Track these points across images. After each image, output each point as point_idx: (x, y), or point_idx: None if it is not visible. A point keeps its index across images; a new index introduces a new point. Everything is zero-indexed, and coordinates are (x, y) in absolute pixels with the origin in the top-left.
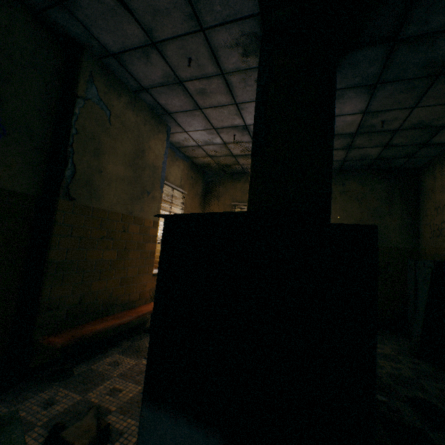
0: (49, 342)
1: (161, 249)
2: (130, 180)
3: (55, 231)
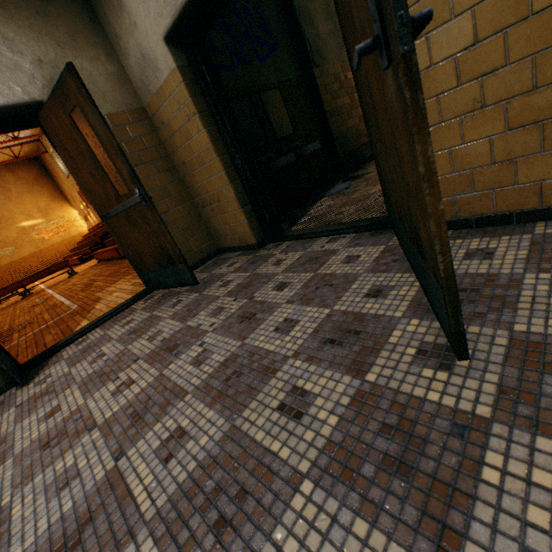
0: (349, 151)
1: None
2: (332, 33)
3: (320, 93)
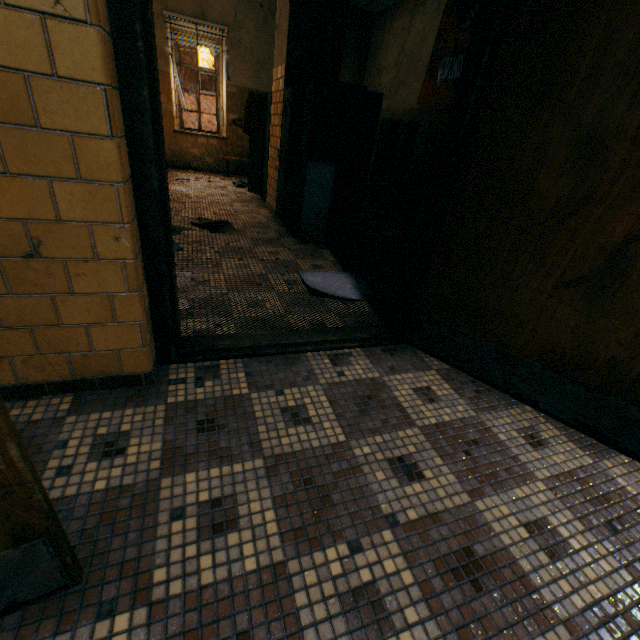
0: None
1: (315, 96)
2: None
3: None
